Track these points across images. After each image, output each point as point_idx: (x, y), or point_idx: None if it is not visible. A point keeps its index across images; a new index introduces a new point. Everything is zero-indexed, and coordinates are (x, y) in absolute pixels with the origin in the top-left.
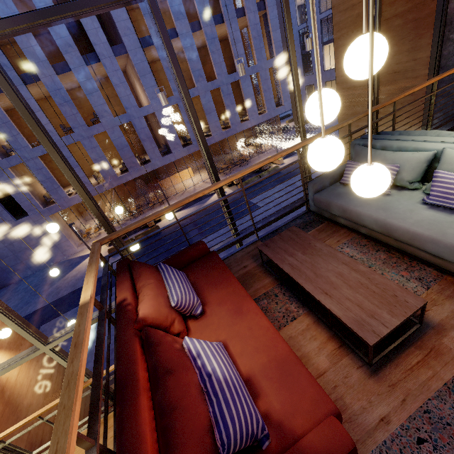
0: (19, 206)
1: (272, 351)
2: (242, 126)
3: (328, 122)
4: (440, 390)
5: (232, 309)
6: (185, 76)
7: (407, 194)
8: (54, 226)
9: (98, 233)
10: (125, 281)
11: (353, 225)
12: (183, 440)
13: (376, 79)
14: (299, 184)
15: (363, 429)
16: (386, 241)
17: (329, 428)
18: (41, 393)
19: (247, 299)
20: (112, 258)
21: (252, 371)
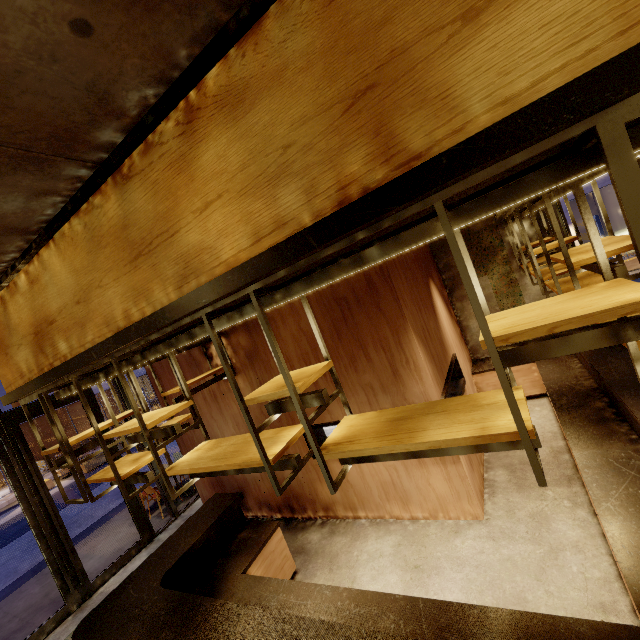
0: None
1: None
2: (93, 389)
3: None
4: None
5: None
6: None
7: None
8: None
9: None
10: None
11: None
12: None
13: None
14: None
15: None
16: None
17: None
18: None
19: None
20: None
21: None
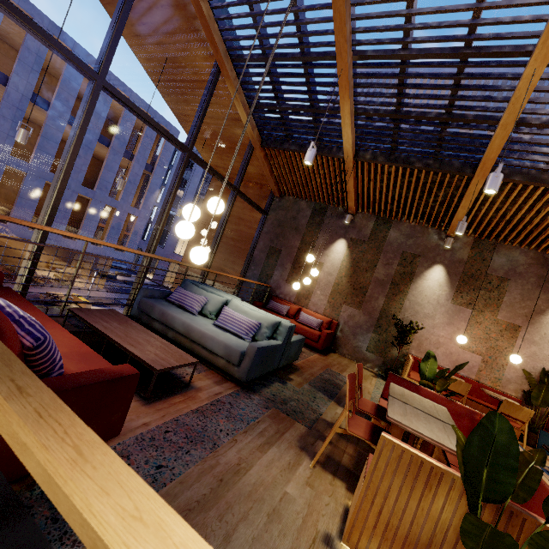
0: None
1: (75, 348)
2: (62, 241)
3: (192, 220)
4: (189, 412)
5: None
6: (18, 144)
7: (207, 319)
8: None
9: None
10: None
11: (165, 330)
12: (3, 318)
13: (211, 261)
14: None
15: (127, 428)
16: (184, 343)
17: (125, 365)
18: None
19: (53, 322)
20: None
21: None
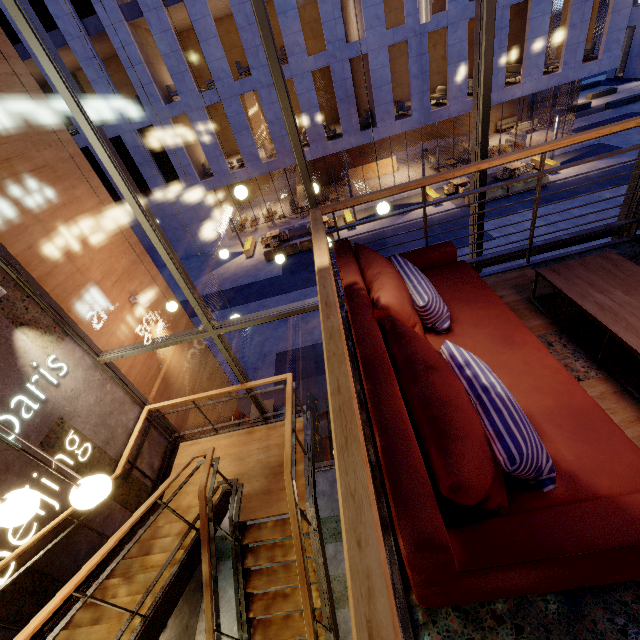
0: (172, 173)
1: (563, 397)
2: (504, 94)
3: None
4: None
5: (496, 335)
6: None
7: None
8: (244, 191)
9: (254, 228)
10: (351, 264)
11: None
12: (463, 435)
13: None
14: (577, 213)
15: None
16: None
17: None
18: (189, 383)
19: (522, 329)
20: (267, 264)
21: (527, 410)
